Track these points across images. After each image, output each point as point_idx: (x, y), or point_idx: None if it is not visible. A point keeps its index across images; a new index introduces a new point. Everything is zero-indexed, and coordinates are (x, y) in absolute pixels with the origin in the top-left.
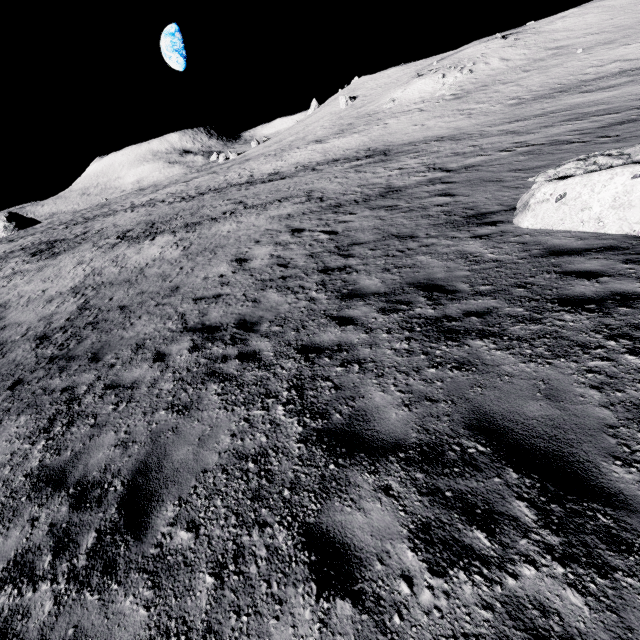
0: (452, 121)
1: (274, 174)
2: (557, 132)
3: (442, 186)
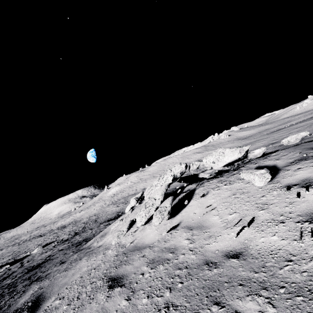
0: (96, 210)
1: (50, 231)
2: (69, 230)
3: (23, 254)
